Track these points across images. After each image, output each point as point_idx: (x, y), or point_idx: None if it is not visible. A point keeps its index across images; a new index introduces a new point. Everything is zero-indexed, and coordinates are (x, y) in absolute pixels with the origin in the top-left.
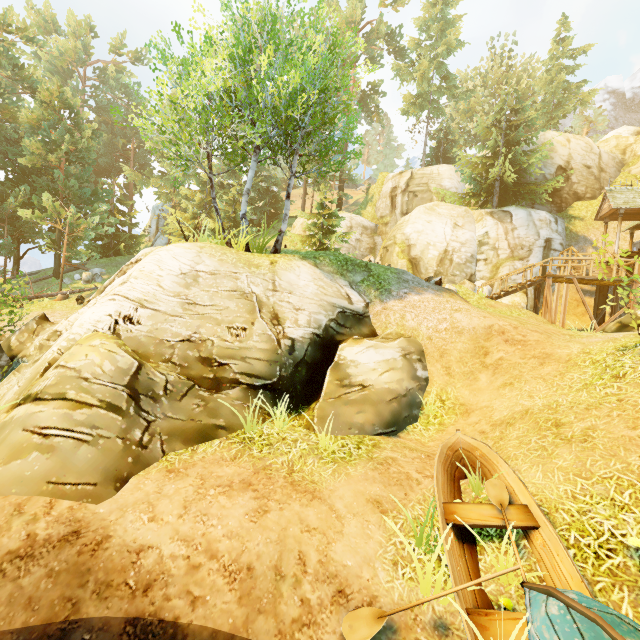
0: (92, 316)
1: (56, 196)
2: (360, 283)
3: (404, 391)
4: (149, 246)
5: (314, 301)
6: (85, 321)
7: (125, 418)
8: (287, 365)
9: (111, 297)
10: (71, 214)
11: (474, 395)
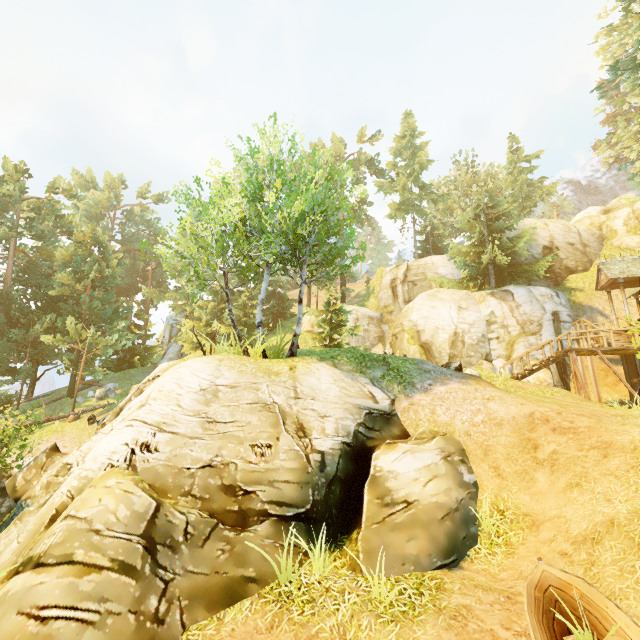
0: (107, 446)
1: (79, 319)
2: (381, 378)
3: (455, 504)
4: (162, 354)
5: (339, 405)
6: (100, 453)
7: (139, 581)
8: (319, 485)
9: (128, 423)
10: (92, 334)
11: (537, 501)
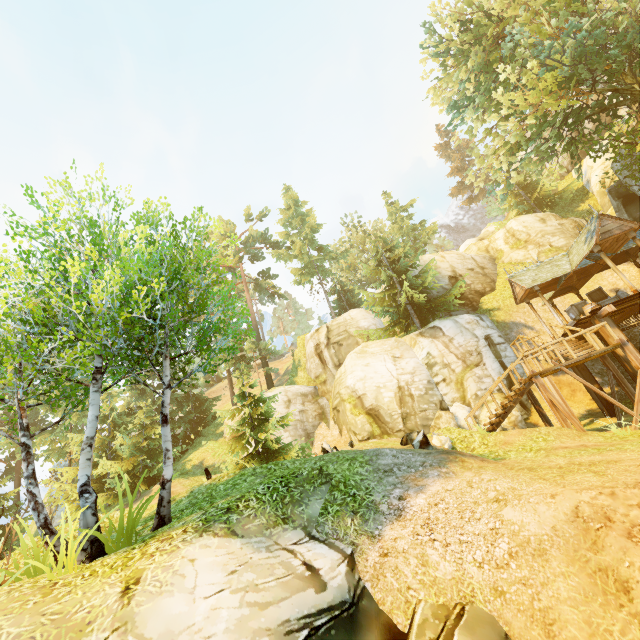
0: None
1: None
2: (322, 516)
3: None
4: None
5: None
6: None
7: None
8: None
9: None
10: None
11: None
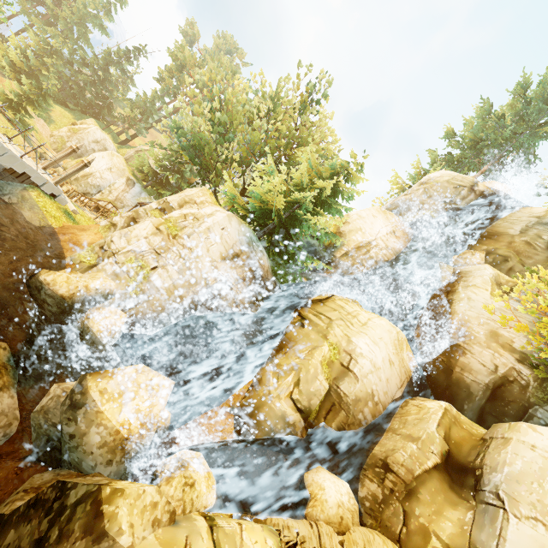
0: None
1: None
2: None
3: None
4: None
5: None
6: None
7: None
8: None
9: None
10: None
11: None
